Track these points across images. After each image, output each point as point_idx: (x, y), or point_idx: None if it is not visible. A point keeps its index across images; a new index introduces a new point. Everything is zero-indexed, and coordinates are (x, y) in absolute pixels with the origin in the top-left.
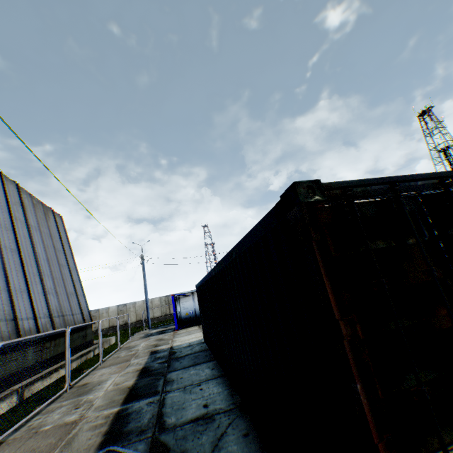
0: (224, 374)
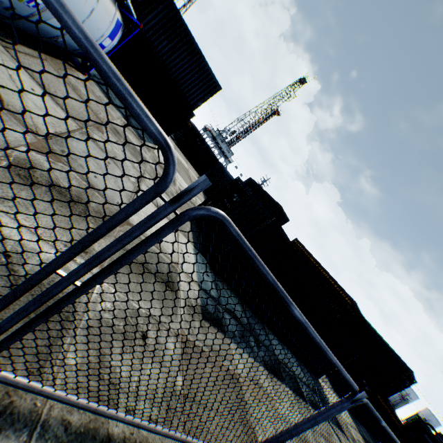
0: (278, 337)
